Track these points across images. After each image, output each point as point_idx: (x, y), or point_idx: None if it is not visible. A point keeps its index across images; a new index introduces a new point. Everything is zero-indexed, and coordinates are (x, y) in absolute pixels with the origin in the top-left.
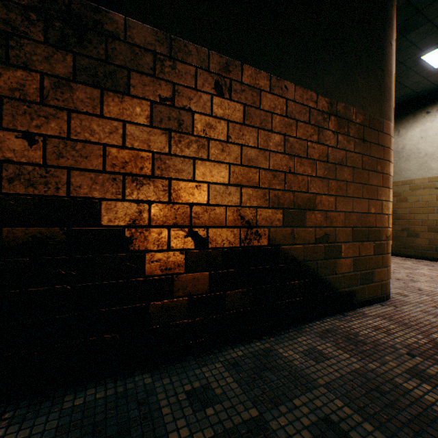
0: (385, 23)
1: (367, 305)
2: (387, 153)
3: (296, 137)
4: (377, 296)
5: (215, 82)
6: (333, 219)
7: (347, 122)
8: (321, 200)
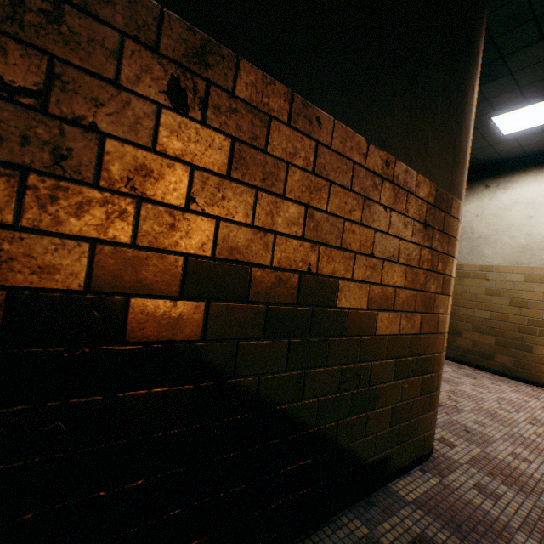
0: (470, 58)
1: (404, 473)
2: (452, 245)
3: (327, 212)
4: (417, 456)
5: (170, 79)
6: (371, 348)
7: (407, 194)
8: (355, 319)
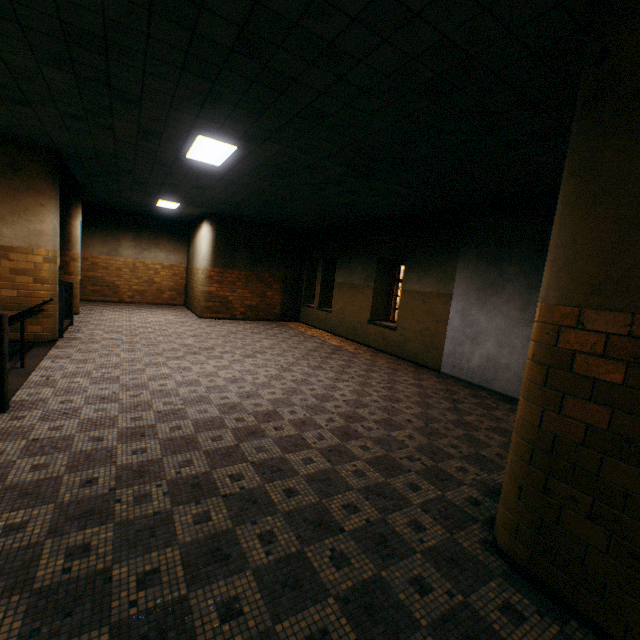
0: (66, 216)
1: None
2: (69, 263)
3: None
4: None
5: None
6: None
7: None
8: None
